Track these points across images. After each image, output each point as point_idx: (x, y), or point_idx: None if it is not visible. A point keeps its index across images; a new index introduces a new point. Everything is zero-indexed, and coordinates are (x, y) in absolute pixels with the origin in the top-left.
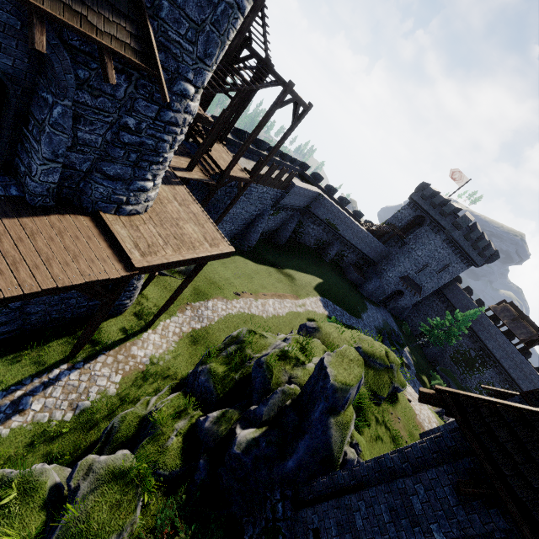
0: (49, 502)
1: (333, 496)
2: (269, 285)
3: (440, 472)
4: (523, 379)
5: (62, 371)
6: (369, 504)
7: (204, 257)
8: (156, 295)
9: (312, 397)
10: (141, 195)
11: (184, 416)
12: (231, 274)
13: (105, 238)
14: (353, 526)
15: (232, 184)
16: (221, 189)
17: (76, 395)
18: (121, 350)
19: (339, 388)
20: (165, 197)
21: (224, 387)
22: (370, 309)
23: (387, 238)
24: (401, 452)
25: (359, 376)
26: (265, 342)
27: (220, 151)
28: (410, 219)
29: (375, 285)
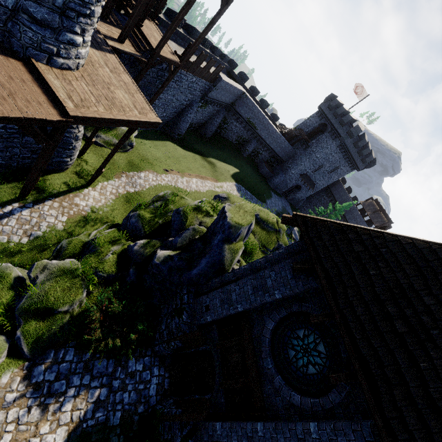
0: (15, 286)
1: (221, 287)
2: (195, 168)
3: (286, 263)
4: None
5: (15, 208)
6: (241, 287)
7: (133, 121)
8: (94, 161)
9: (214, 232)
10: (71, 50)
11: (119, 244)
12: (162, 155)
13: (39, 85)
14: (230, 300)
15: (163, 67)
16: (152, 70)
17: (29, 226)
18: (65, 199)
19: (233, 226)
20: (96, 61)
21: (150, 228)
22: (274, 197)
23: (295, 141)
24: (266, 257)
25: (249, 221)
26: (185, 202)
27: (151, 29)
28: (316, 126)
29: (280, 179)
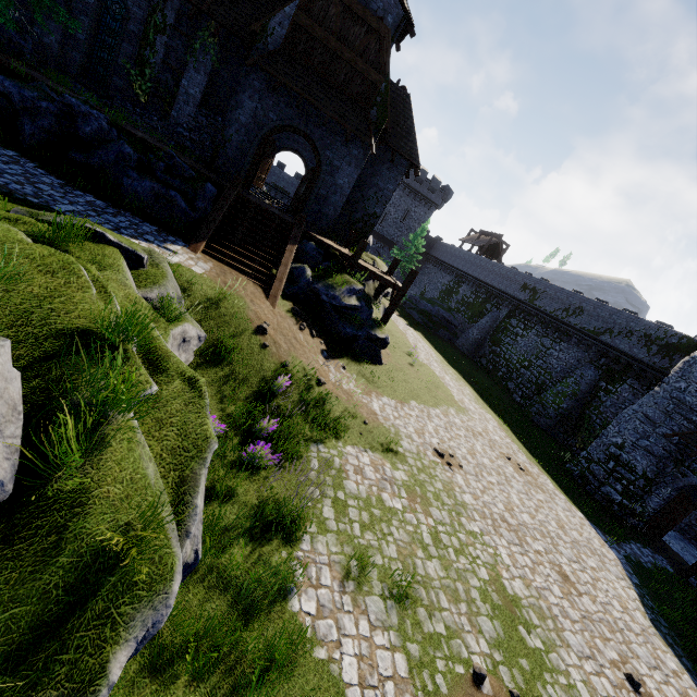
0: None
1: None
2: None
3: None
4: (482, 272)
5: None
6: None
7: None
8: None
9: None
10: None
11: None
12: None
13: None
14: None
15: None
16: None
17: None
18: None
19: None
20: None
21: None
22: None
23: None
24: None
25: None
26: None
27: None
28: None
29: None
